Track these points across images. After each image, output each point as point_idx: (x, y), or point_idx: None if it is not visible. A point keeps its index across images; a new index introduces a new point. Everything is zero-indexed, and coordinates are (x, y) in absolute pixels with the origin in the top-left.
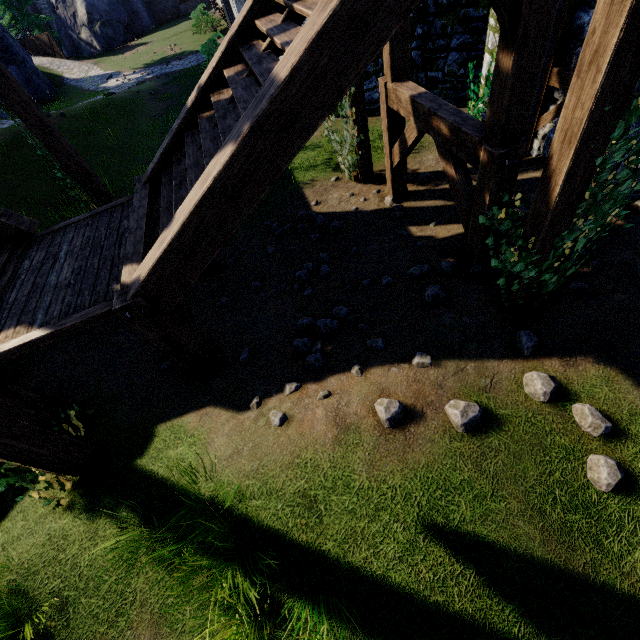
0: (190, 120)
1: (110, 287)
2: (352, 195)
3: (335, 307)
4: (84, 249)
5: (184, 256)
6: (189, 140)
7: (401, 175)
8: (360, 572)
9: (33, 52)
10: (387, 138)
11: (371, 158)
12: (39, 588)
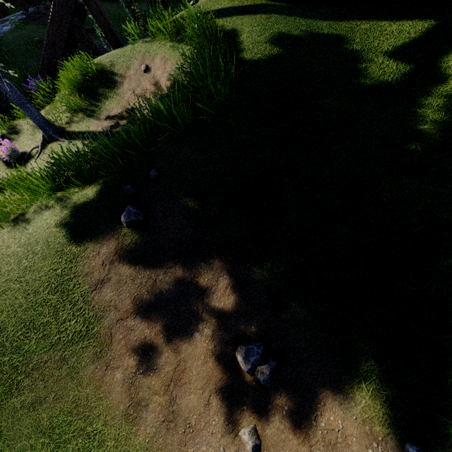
0: None
1: None
2: None
3: None
4: None
5: None
6: None
7: None
8: (214, 10)
9: None
10: None
11: None
12: (104, 61)
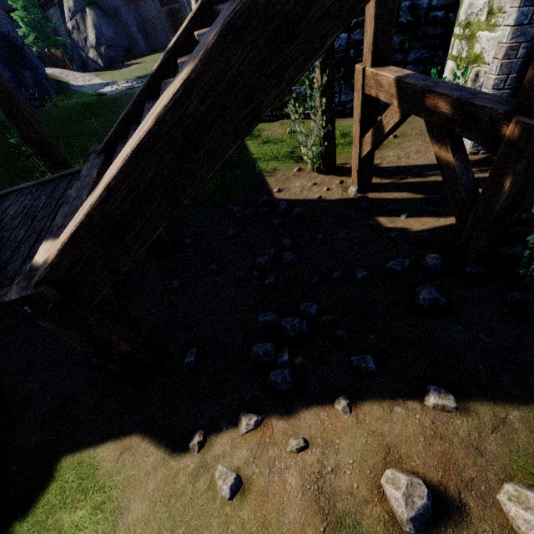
0: (154, 86)
1: (23, 267)
2: (314, 184)
3: (303, 302)
4: (15, 218)
5: (111, 233)
6: (149, 105)
7: (368, 166)
8: None
9: (48, 64)
10: (358, 127)
11: (335, 150)
12: None
